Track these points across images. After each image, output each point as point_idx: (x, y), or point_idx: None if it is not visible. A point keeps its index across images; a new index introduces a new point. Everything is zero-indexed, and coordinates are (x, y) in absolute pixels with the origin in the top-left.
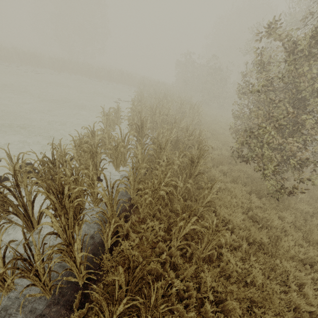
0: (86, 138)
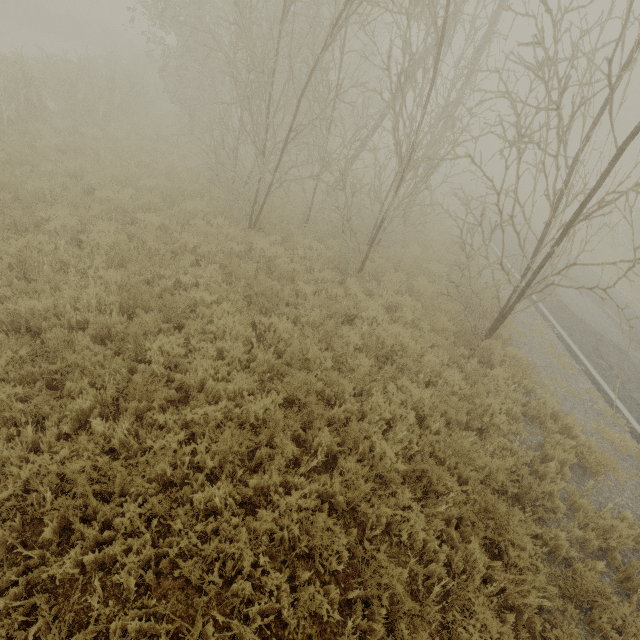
0: (13, 58)
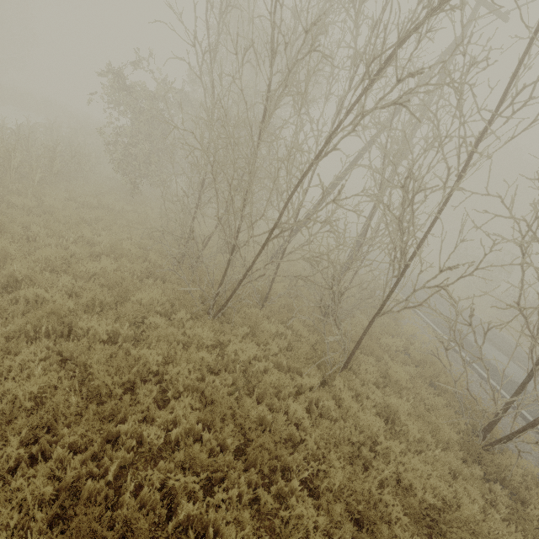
0: None
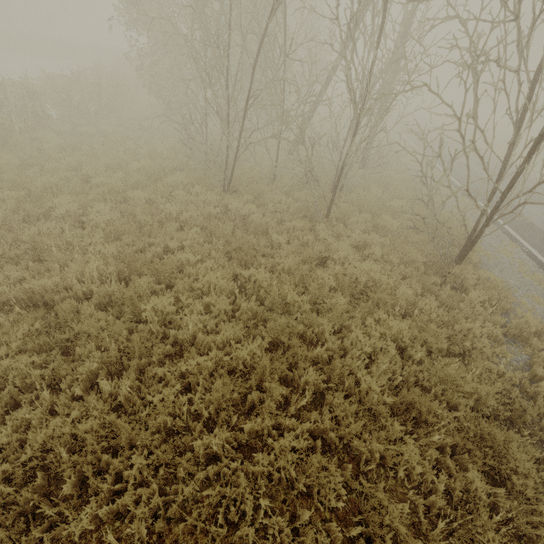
0: (21, 81)
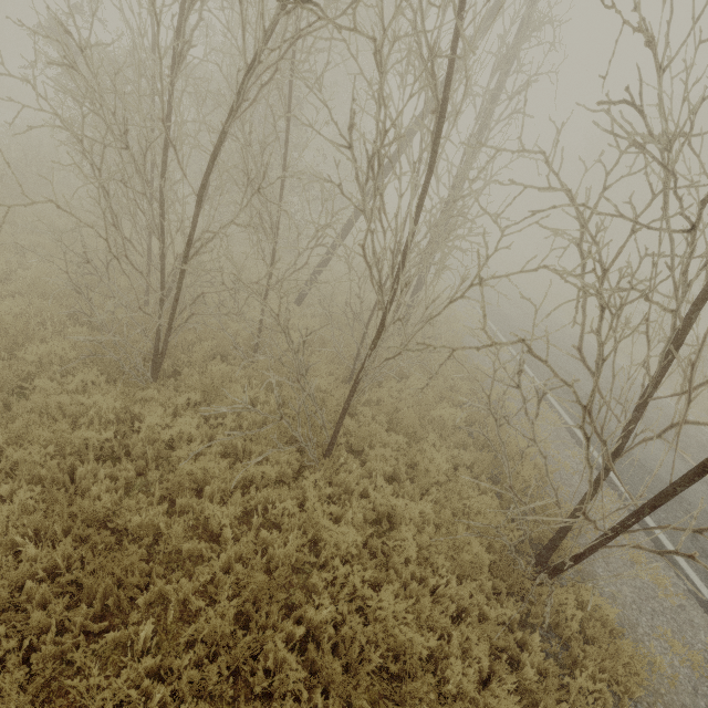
0: None
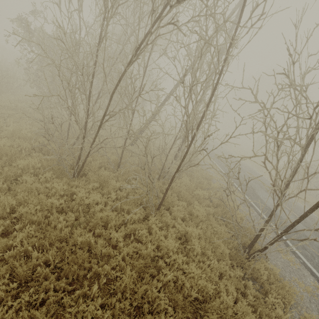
0: None
